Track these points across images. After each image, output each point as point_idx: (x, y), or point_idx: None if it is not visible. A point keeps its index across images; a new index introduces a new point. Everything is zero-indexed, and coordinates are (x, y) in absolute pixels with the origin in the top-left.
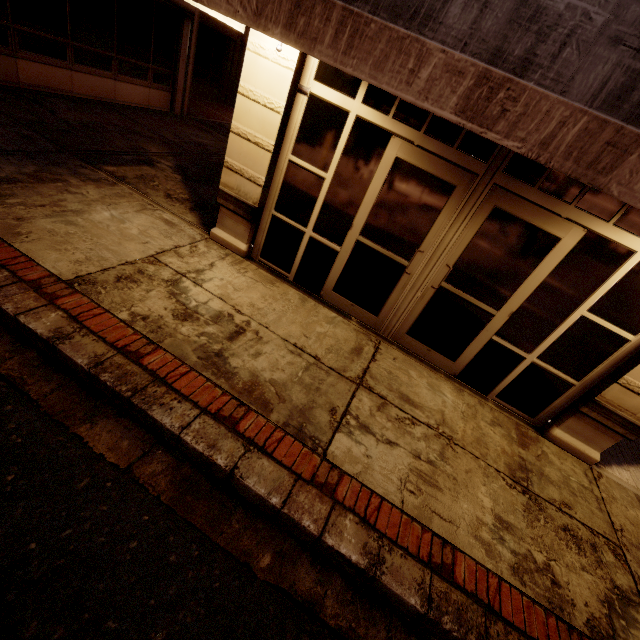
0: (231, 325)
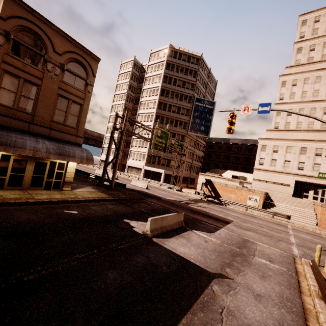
0: None
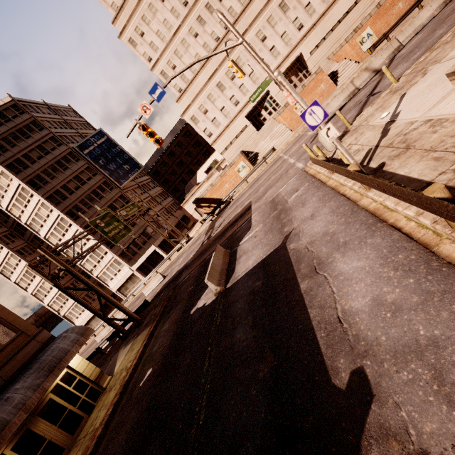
0: None
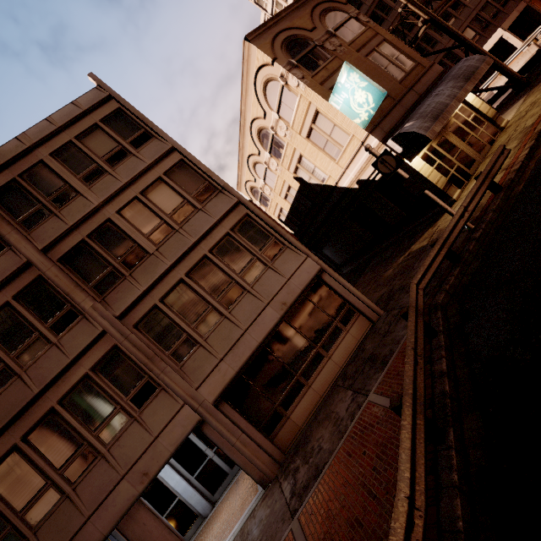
0: None
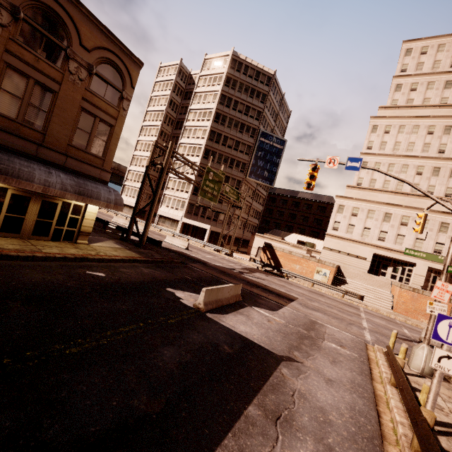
0: None
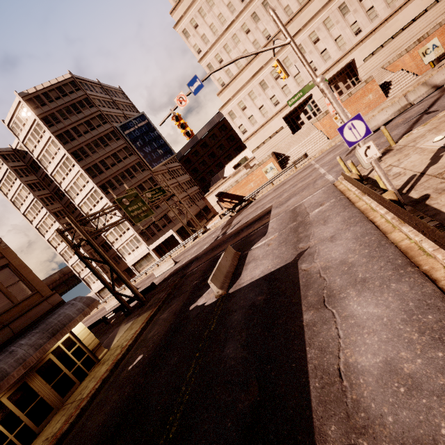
0: (43, 443)
